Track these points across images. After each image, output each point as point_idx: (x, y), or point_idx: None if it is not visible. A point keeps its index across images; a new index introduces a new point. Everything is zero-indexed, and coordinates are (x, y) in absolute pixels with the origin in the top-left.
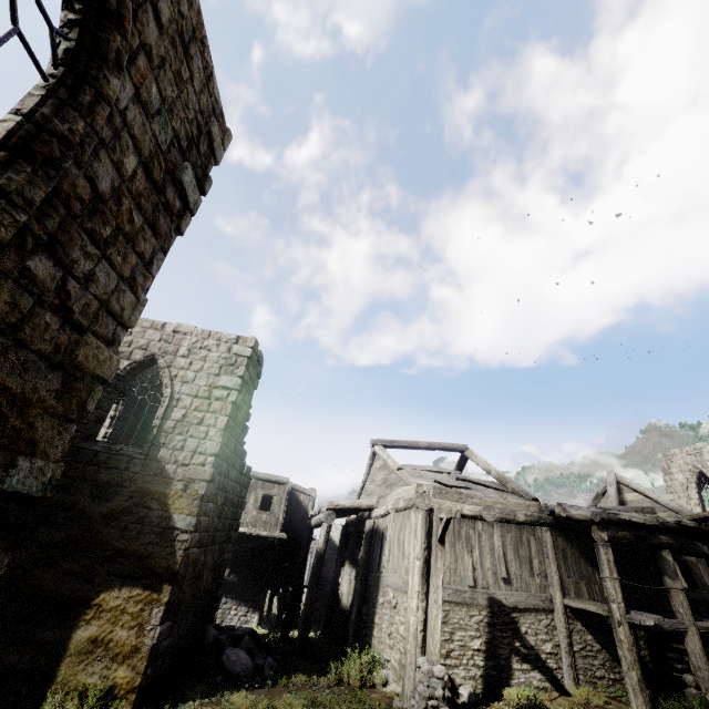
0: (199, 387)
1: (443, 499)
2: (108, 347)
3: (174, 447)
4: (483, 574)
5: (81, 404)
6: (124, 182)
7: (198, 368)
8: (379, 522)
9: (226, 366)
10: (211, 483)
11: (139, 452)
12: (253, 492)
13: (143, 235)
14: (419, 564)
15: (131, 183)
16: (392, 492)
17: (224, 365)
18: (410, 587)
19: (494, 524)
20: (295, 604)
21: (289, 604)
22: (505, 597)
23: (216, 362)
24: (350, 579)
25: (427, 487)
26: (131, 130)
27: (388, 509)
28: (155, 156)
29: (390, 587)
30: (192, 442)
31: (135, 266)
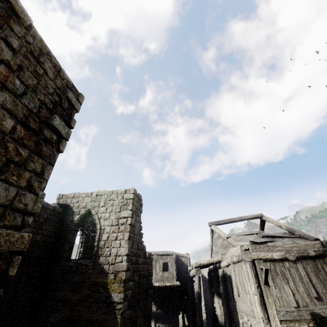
0: (112, 220)
1: (258, 251)
2: (19, 230)
3: (106, 255)
4: (301, 296)
5: (3, 273)
6: (6, 134)
7: (110, 210)
8: (225, 269)
9: (123, 206)
10: (127, 271)
11: (90, 262)
12: (157, 262)
13: (31, 159)
14: (257, 298)
15: (12, 134)
16: (228, 251)
17: (121, 205)
18: (256, 315)
19: (296, 261)
20: (194, 324)
21: (191, 324)
22: (322, 311)
23: (118, 205)
24: (220, 306)
25: (246, 246)
26: (4, 105)
27: (228, 262)
28: (29, 116)
29: (244, 313)
30: (114, 250)
31: (30, 178)
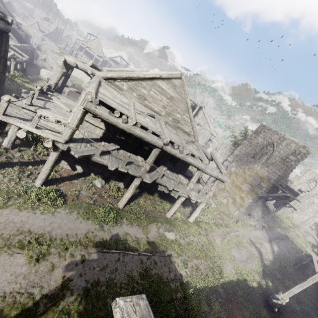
0: None
1: None
2: None
3: None
4: None
5: None
6: None
7: None
8: None
9: None
10: None
11: None
12: None
13: None
14: None
15: None
16: None
17: None
18: None
19: None
20: None
21: None
22: None
23: None
24: None
25: None
26: None
27: None
28: None
29: None
30: None
31: None
